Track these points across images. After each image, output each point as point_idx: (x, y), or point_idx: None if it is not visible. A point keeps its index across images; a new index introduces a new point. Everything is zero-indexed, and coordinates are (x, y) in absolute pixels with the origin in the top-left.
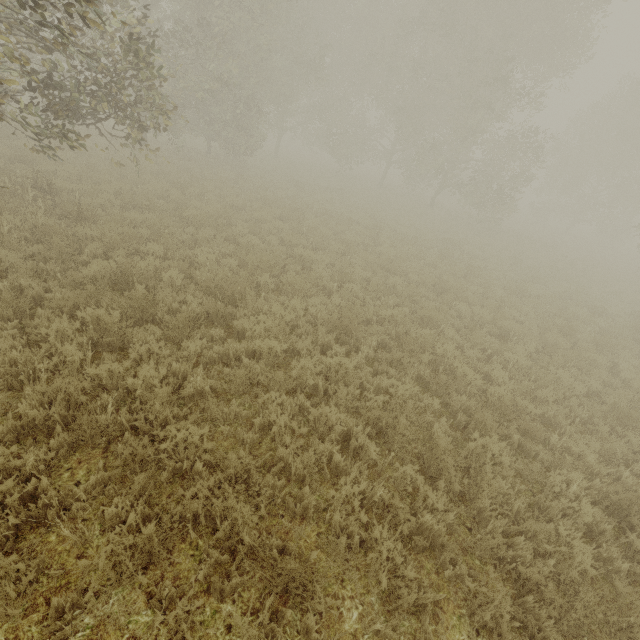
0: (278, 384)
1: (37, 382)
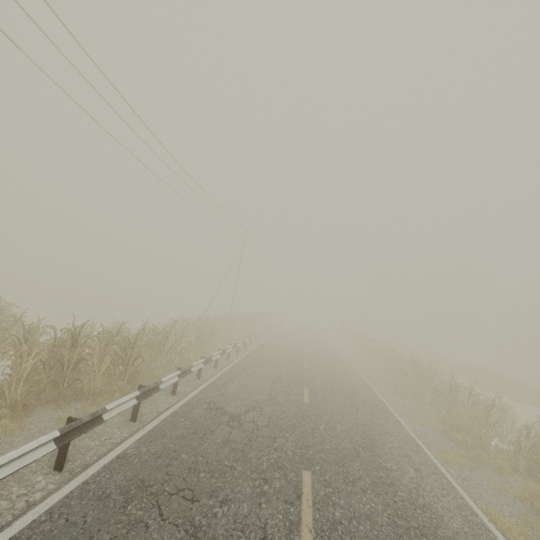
0: None
1: None
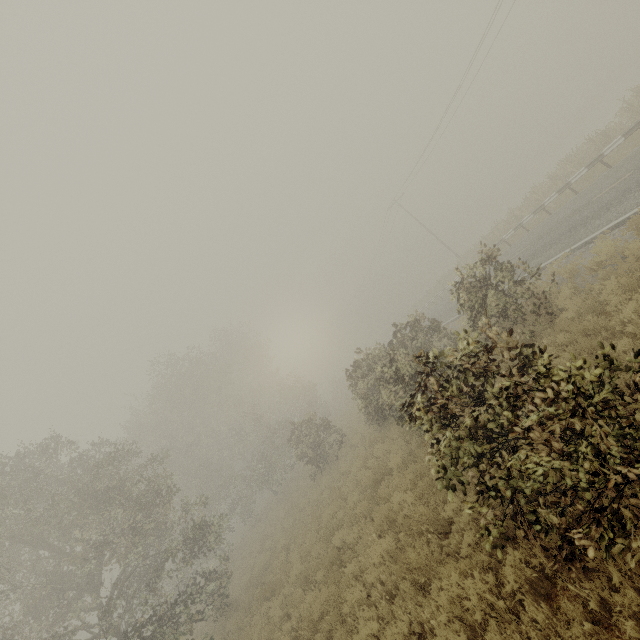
0: None
1: None
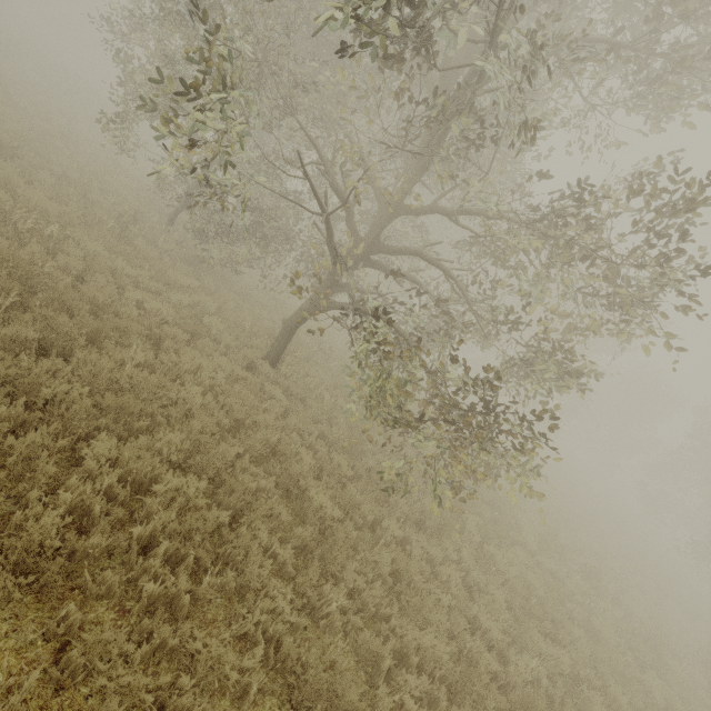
0: (562, 594)
1: (487, 572)
